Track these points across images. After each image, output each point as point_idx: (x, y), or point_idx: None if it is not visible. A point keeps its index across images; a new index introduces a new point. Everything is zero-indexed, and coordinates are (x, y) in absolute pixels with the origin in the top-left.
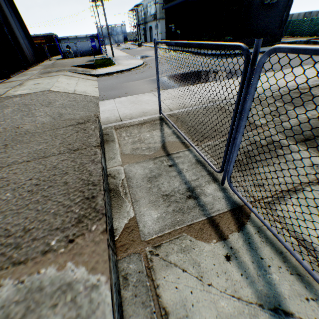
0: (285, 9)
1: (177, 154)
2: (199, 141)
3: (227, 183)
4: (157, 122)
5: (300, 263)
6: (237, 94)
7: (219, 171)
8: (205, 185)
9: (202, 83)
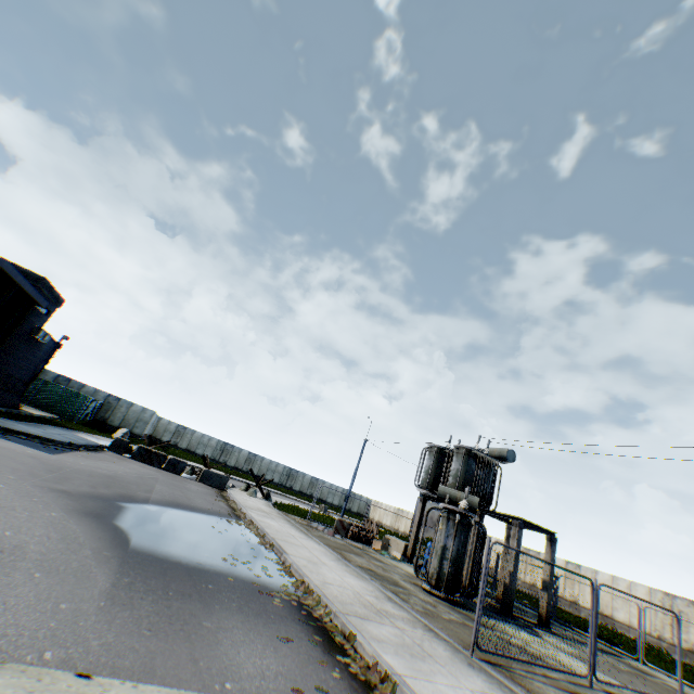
0: (48, 357)
1: (571, 687)
2: (530, 664)
3: (585, 682)
4: (503, 668)
5: (629, 688)
6: (592, 603)
7: (588, 671)
8: (601, 693)
9: (260, 556)
